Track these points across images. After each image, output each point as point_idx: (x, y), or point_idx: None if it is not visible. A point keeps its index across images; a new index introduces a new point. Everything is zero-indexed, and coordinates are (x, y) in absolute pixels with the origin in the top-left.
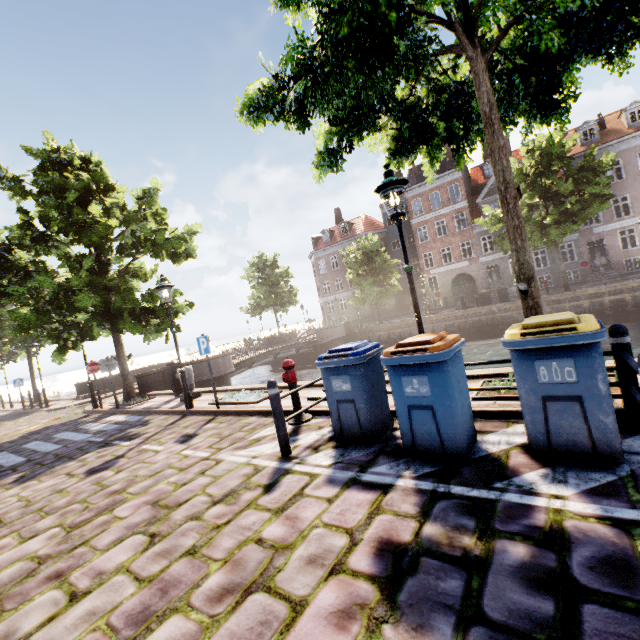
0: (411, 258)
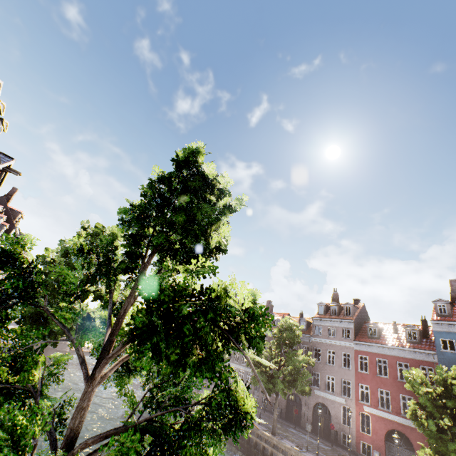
0: None
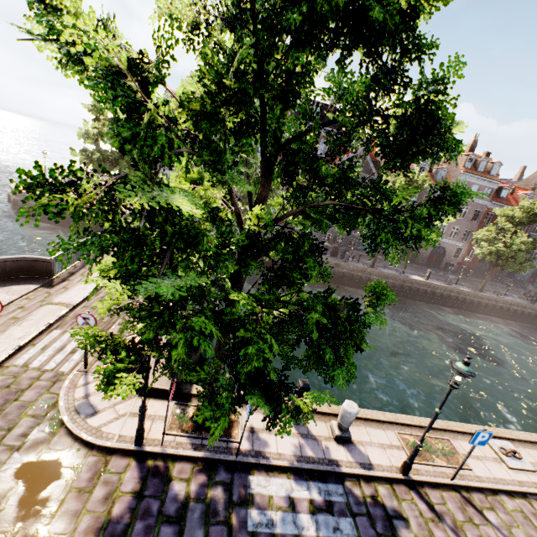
0: None
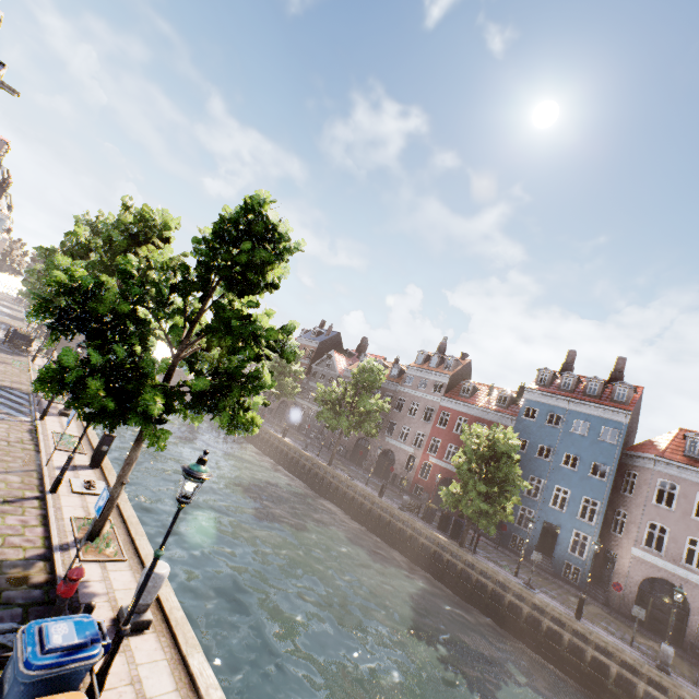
0: None
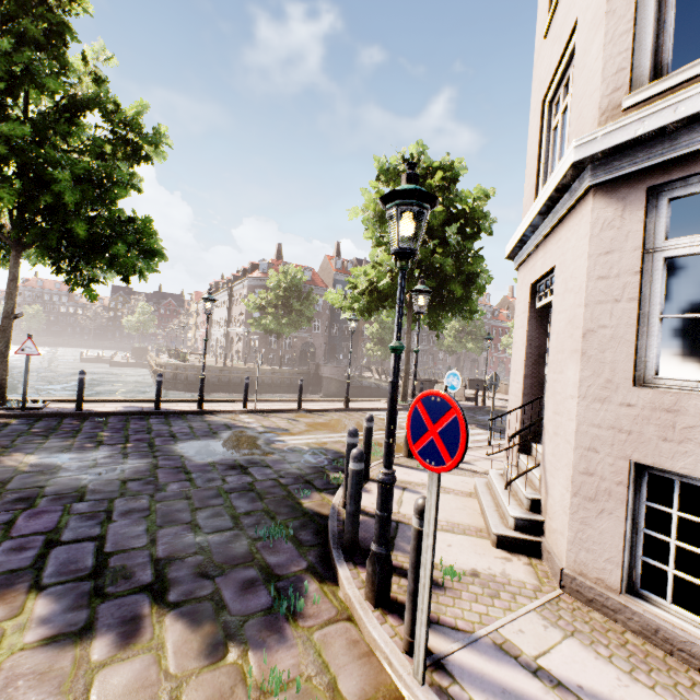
0: (345, 324)
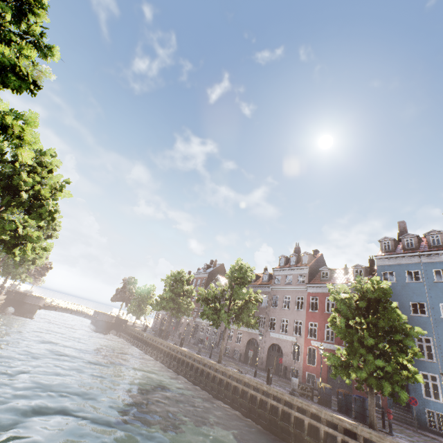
0: None
